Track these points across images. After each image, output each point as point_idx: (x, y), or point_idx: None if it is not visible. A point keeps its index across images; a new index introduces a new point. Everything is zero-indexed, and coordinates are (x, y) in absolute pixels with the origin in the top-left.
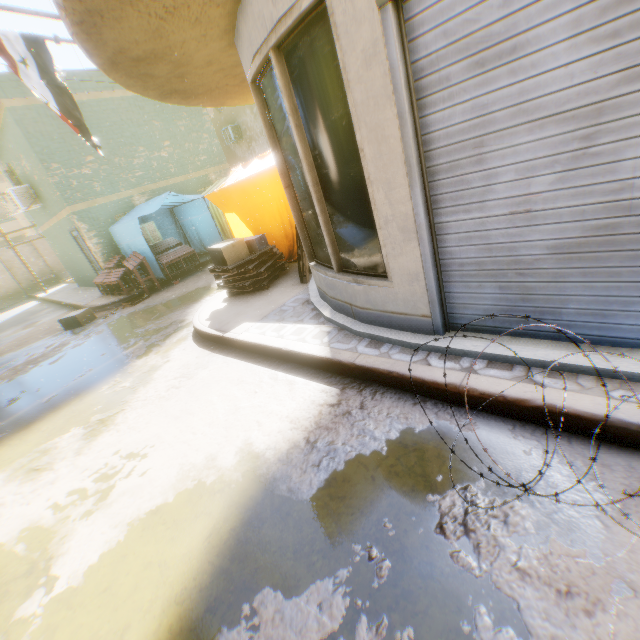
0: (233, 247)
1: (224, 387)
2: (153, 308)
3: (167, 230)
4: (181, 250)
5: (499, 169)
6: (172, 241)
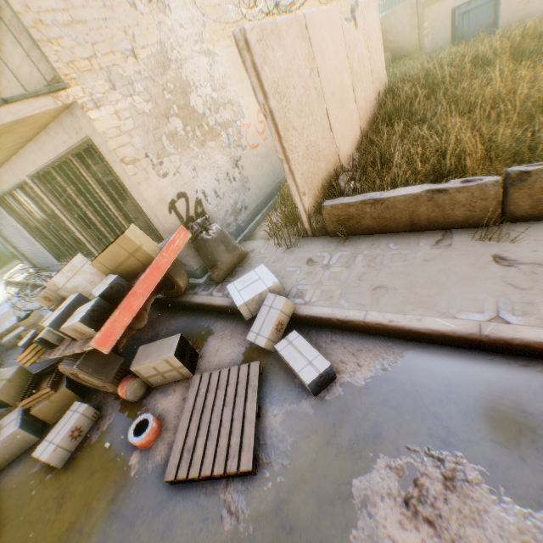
0: None
1: (2, 295)
2: (3, 272)
3: None
4: None
5: (17, 243)
6: None
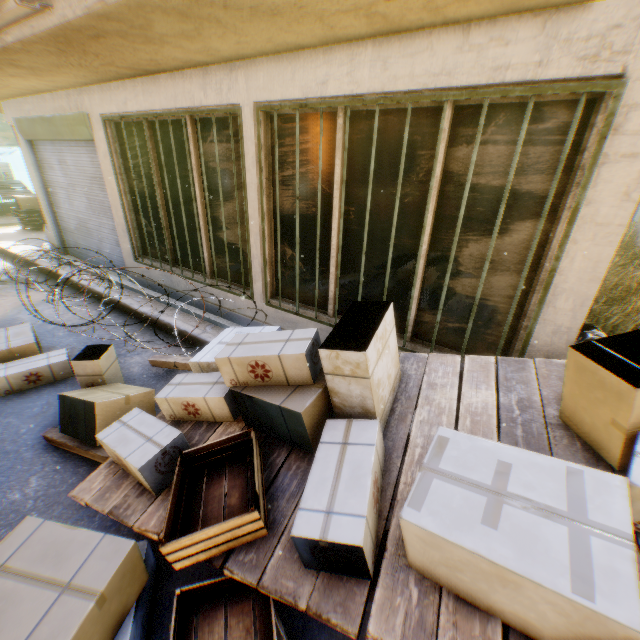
0: (30, 200)
1: None
2: None
3: (24, 173)
4: (25, 192)
5: (61, 198)
6: (20, 183)
